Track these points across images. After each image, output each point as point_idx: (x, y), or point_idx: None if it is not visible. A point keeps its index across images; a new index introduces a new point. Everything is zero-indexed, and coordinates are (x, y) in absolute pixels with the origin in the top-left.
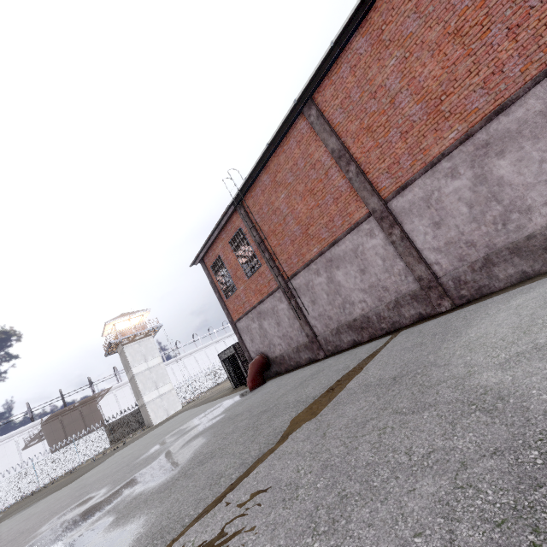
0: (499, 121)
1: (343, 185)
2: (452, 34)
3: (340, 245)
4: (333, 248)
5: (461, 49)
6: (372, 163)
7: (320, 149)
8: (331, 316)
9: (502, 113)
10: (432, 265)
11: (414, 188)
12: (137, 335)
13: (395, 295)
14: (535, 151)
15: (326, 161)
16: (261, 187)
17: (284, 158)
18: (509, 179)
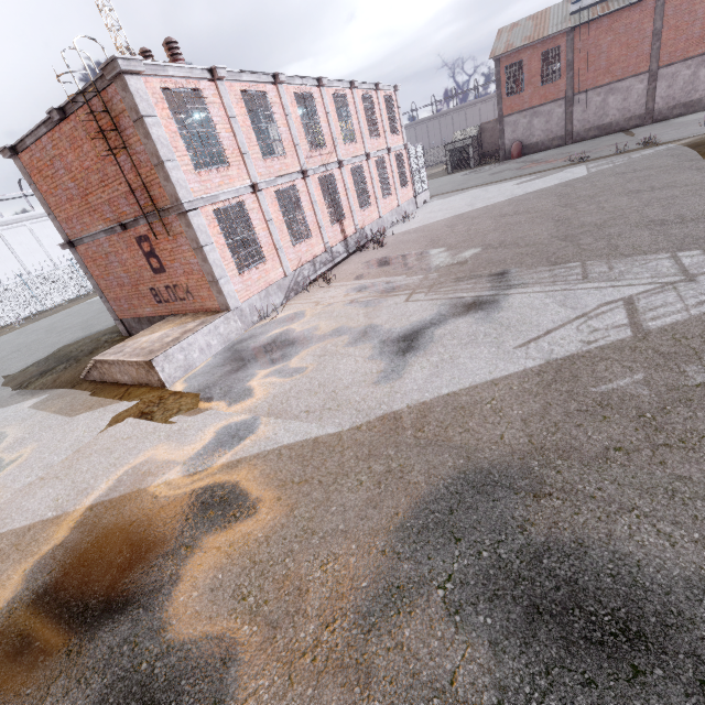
0: None
1: (646, 50)
2: None
3: (622, 83)
4: (618, 83)
5: None
6: (666, 46)
7: (649, 23)
8: (590, 121)
9: None
10: (655, 104)
11: (673, 67)
12: None
13: (631, 115)
14: None
15: (648, 33)
16: (597, 25)
17: (626, 15)
18: (701, 78)
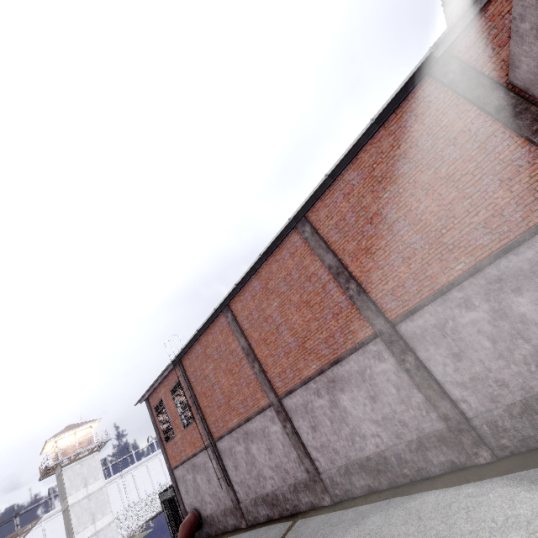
0: (338, 368)
1: (252, 374)
2: (305, 303)
3: (253, 422)
4: (248, 423)
5: (311, 314)
6: (269, 366)
7: (235, 341)
8: (250, 485)
9: (339, 363)
10: (315, 460)
11: (297, 395)
12: (80, 452)
13: (294, 479)
14: (360, 396)
15: (240, 353)
16: (195, 354)
17: (211, 338)
18: (350, 410)
